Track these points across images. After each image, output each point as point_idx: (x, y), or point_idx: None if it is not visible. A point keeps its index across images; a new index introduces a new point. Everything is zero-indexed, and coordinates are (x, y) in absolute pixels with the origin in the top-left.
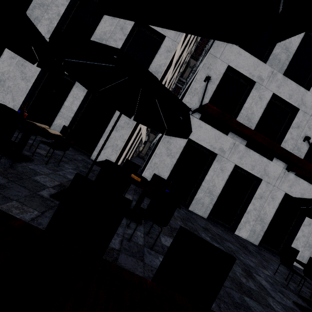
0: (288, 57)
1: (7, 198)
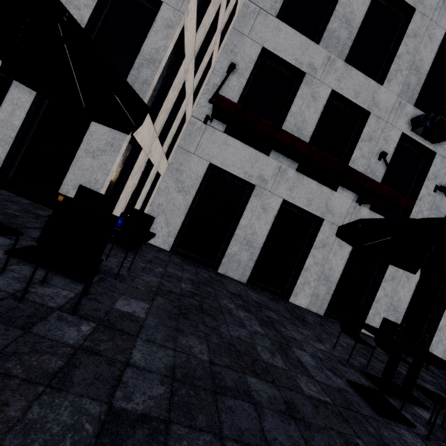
0: (350, 35)
1: None
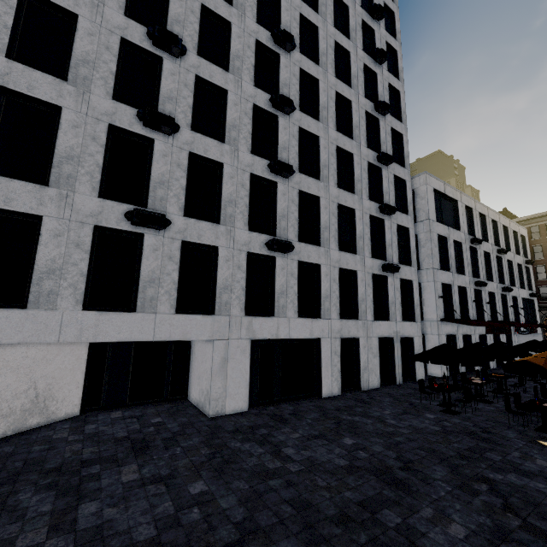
0: (454, 263)
1: (522, 399)
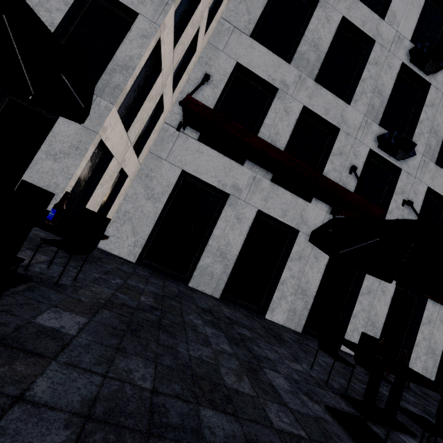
0: (319, 58)
1: None
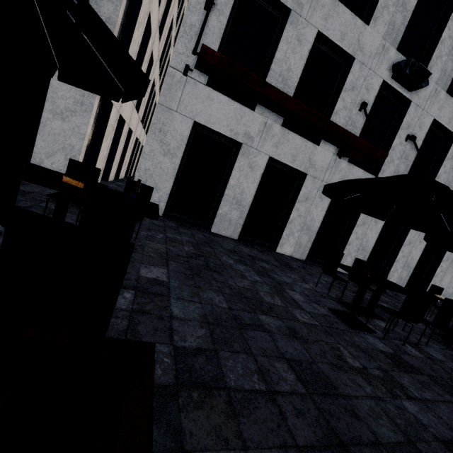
0: None
1: None
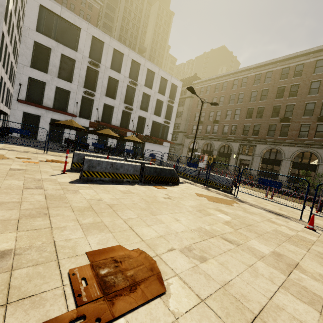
0: (57, 70)
1: None
